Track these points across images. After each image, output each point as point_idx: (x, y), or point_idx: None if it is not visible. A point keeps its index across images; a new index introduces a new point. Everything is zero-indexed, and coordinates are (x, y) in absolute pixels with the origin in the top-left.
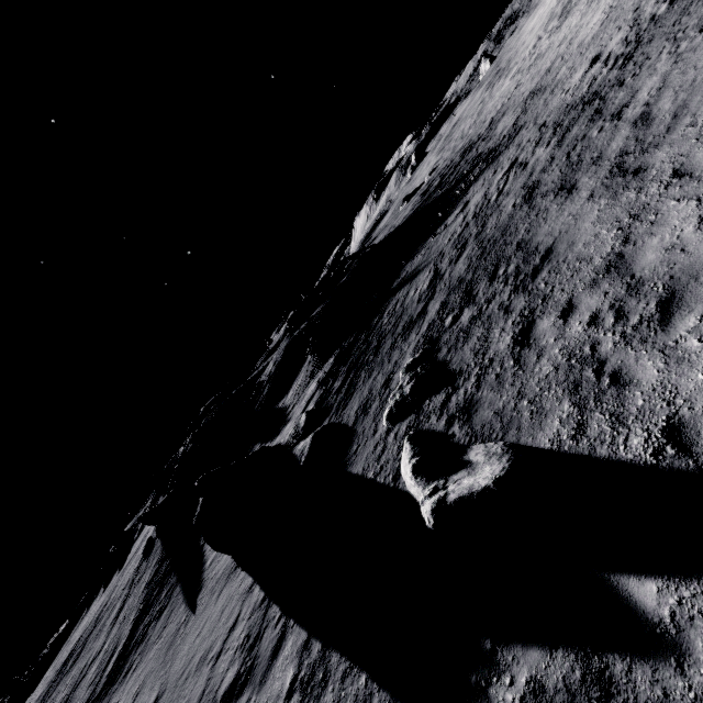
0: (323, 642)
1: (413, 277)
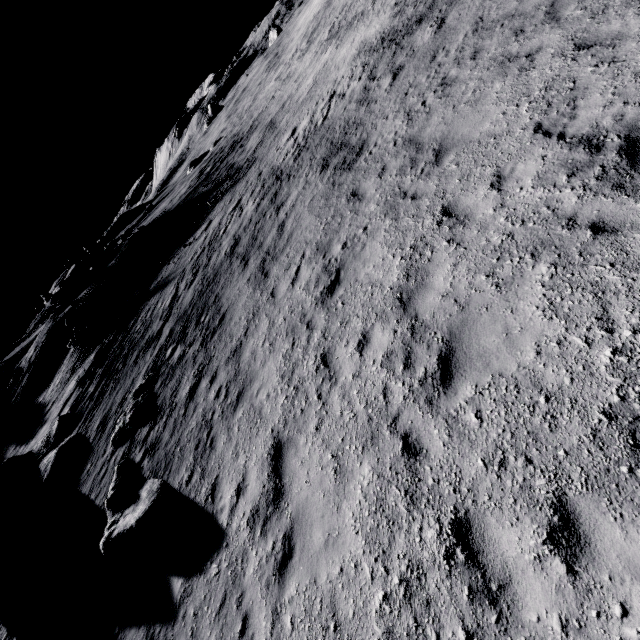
0: None
1: (164, 286)
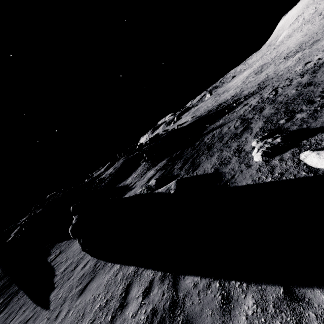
0: None
1: (221, 126)
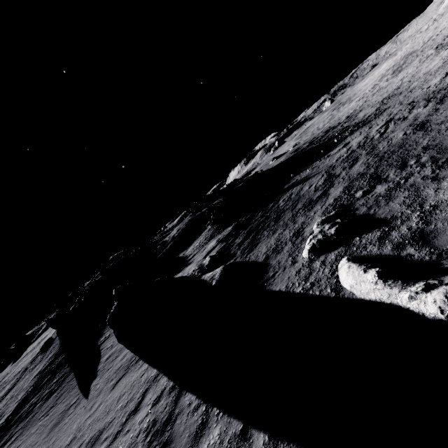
0: (270, 433)
1: (305, 180)
